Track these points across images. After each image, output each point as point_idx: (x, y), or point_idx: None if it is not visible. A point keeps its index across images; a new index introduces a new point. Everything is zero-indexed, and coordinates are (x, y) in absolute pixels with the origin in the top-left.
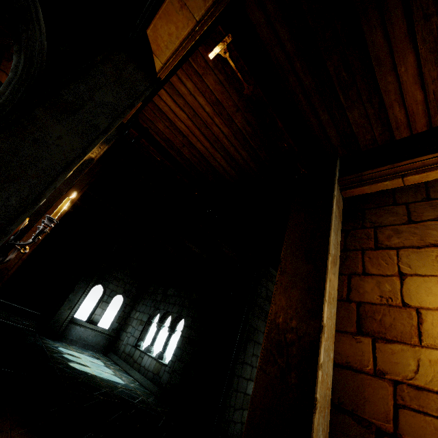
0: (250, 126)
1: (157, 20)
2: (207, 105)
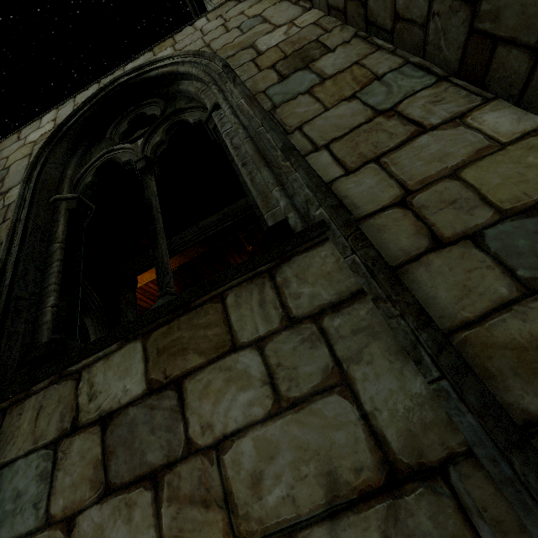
0: (181, 289)
1: (145, 273)
2: (155, 286)
